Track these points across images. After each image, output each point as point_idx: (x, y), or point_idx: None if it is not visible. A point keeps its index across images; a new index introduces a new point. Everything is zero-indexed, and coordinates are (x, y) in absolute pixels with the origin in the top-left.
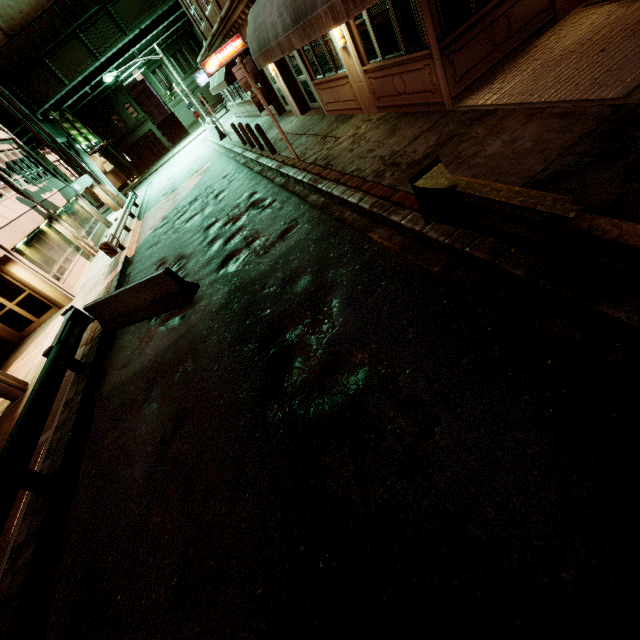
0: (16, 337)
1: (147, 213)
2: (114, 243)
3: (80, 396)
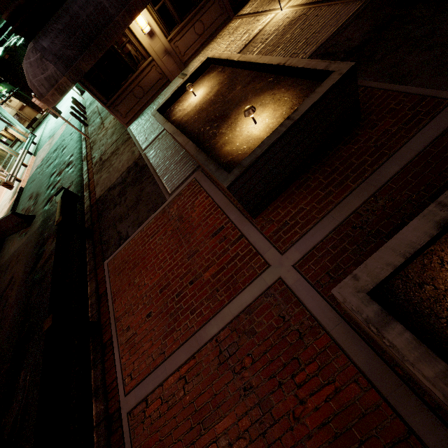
0: None
1: (38, 151)
2: (12, 180)
3: None
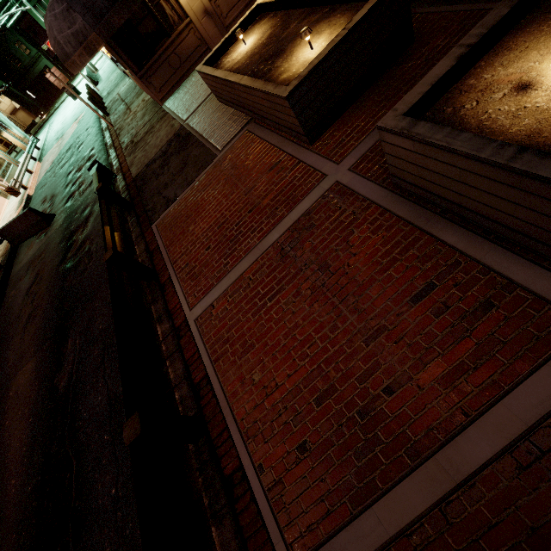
0: None
1: (45, 156)
2: (17, 186)
3: None
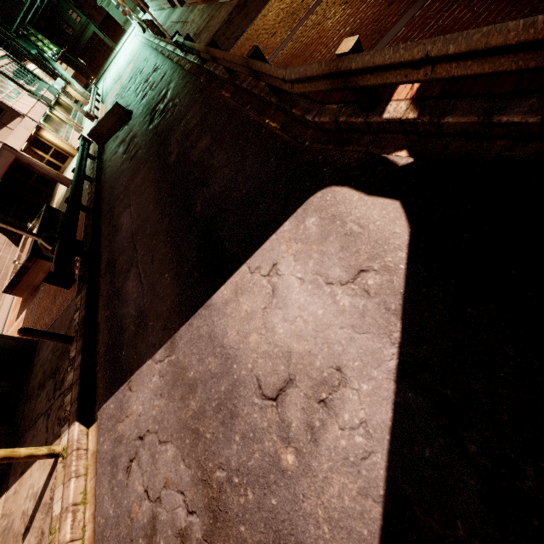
0: None
1: (107, 97)
2: (92, 114)
3: (96, 164)
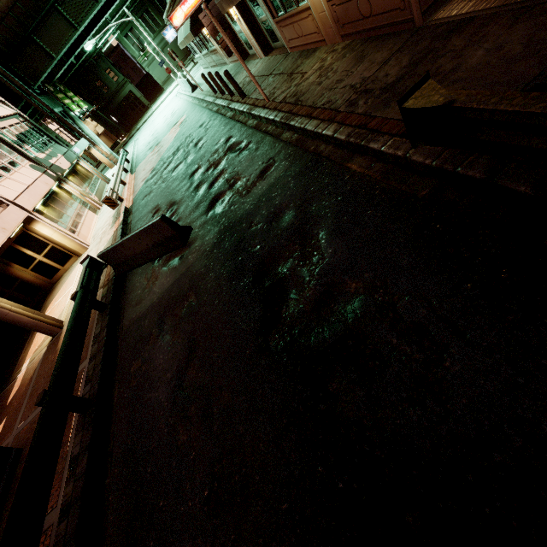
0: (48, 283)
1: (138, 167)
2: (114, 196)
3: (105, 331)
